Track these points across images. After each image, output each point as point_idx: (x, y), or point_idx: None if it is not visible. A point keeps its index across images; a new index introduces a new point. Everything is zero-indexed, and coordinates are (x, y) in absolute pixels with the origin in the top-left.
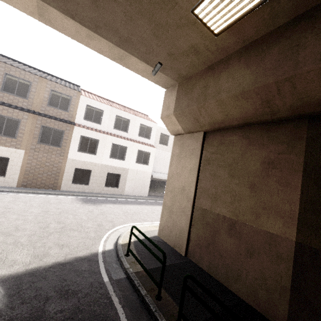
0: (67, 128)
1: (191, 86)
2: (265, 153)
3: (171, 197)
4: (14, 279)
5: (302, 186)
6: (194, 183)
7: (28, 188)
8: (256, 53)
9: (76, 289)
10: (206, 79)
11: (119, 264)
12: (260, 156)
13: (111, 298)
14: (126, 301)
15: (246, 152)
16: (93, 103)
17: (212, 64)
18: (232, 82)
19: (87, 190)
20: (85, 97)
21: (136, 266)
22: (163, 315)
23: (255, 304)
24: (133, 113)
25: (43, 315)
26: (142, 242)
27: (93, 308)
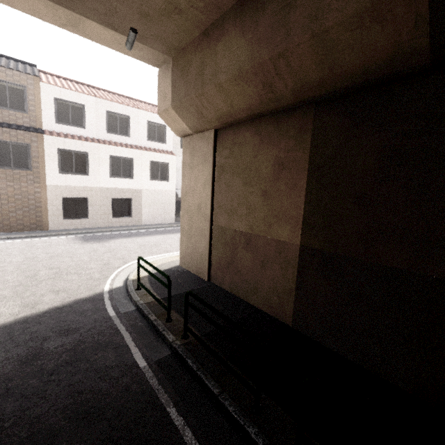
0: (33, 140)
1: (186, 63)
2: (275, 152)
3: (188, 218)
4: (2, 329)
5: (306, 187)
6: (209, 198)
7: (0, 233)
8: (250, 13)
9: (78, 327)
10: (202, 53)
11: (129, 298)
12: (271, 157)
13: (118, 328)
14: (134, 328)
15: (258, 153)
16: (64, 94)
17: (207, 29)
18: (229, 58)
19: (87, 226)
20: (48, 85)
21: (148, 297)
22: (171, 332)
23: (269, 310)
24: (133, 105)
25: (42, 351)
26: (149, 272)
27: (97, 338)
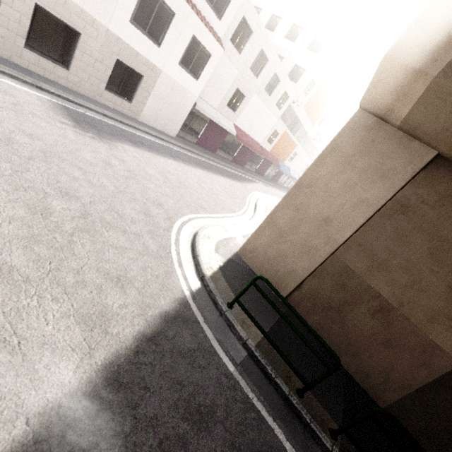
0: None
1: None
2: None
3: (294, 218)
4: (89, 410)
5: None
6: (356, 226)
7: None
8: None
9: (208, 402)
10: None
11: (226, 324)
12: None
13: (255, 407)
14: (271, 407)
15: None
16: None
17: None
18: None
19: (63, 81)
20: None
21: (250, 330)
22: (316, 423)
23: (361, 380)
24: None
25: None
26: (284, 316)
27: (248, 436)
